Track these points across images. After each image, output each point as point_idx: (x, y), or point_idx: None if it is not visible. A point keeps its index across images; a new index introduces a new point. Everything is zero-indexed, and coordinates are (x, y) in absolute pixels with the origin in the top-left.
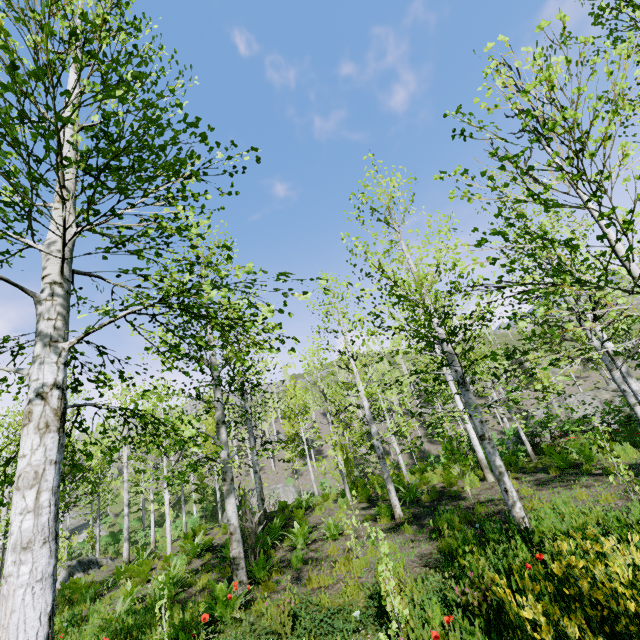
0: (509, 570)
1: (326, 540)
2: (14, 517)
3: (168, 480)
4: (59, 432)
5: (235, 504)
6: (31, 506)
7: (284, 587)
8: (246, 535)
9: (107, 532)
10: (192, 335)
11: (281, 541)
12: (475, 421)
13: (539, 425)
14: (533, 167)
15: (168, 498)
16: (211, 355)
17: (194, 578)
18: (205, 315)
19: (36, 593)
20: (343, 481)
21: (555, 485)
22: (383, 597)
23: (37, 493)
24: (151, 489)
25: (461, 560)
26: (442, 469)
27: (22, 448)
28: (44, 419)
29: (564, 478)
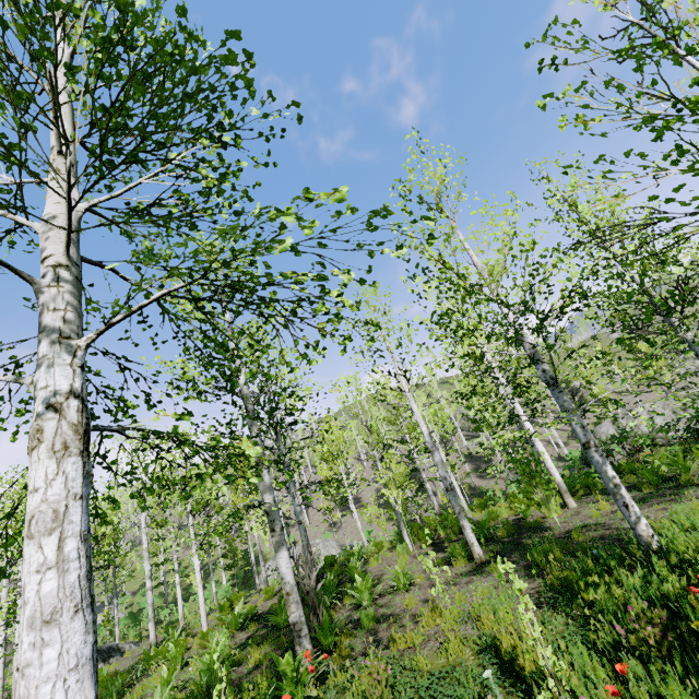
0: (662, 599)
1: (395, 593)
2: (28, 578)
3: (204, 537)
4: (82, 456)
5: (288, 558)
6: (52, 560)
7: (361, 653)
8: (304, 595)
9: (124, 614)
10: (241, 332)
11: (339, 600)
12: (575, 427)
13: (613, 441)
14: (693, 50)
15: (198, 564)
16: (244, 383)
17: (242, 654)
18: (261, 297)
19: (70, 688)
20: (399, 525)
21: (656, 501)
22: (501, 650)
23: (59, 540)
24: (175, 557)
25: (585, 595)
26: (505, 503)
27: (32, 480)
28: (60, 438)
29: (663, 493)
